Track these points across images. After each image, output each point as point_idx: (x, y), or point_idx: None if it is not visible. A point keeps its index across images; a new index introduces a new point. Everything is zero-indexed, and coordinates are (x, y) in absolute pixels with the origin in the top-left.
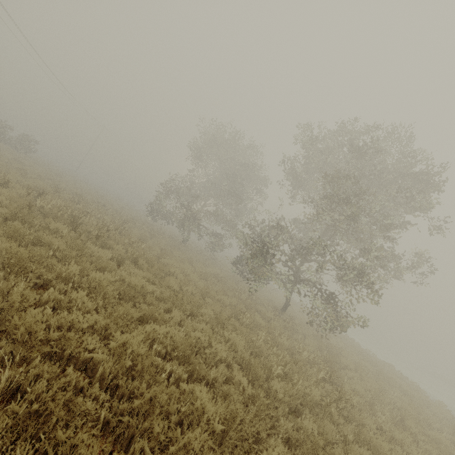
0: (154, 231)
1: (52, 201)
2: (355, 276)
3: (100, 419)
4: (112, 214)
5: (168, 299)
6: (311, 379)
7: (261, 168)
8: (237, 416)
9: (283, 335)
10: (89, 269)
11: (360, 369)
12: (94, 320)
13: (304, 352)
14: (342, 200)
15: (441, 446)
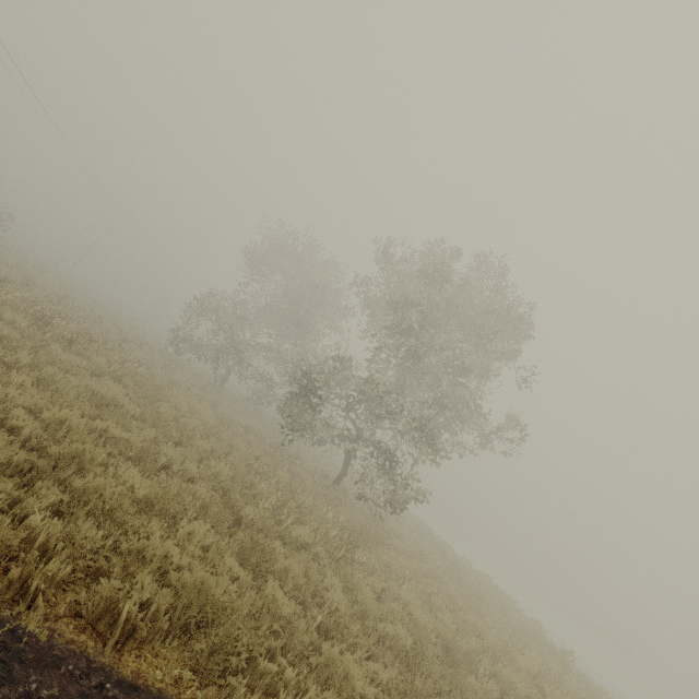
0: (172, 362)
1: (16, 293)
2: (415, 429)
3: (13, 461)
4: (108, 327)
5: (148, 419)
6: (310, 523)
7: (340, 293)
8: (170, 496)
9: (307, 491)
10: (44, 363)
11: (414, 553)
12: (34, 403)
13: (329, 514)
14: (405, 331)
15: (469, 624)
